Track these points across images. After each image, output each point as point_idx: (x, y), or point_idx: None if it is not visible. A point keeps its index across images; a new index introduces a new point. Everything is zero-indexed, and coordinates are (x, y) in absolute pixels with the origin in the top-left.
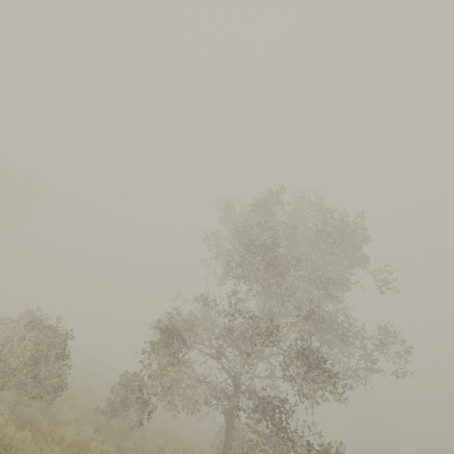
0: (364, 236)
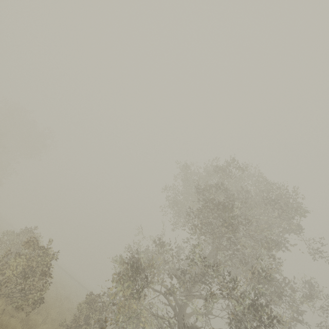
0: (298, 207)
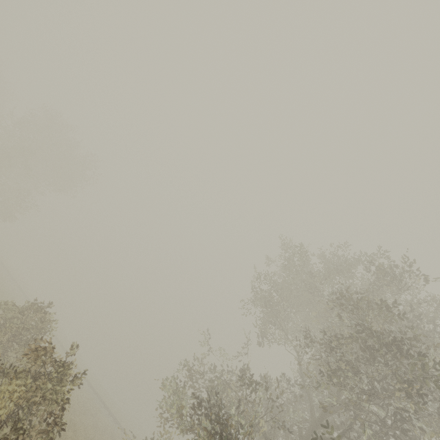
0: None
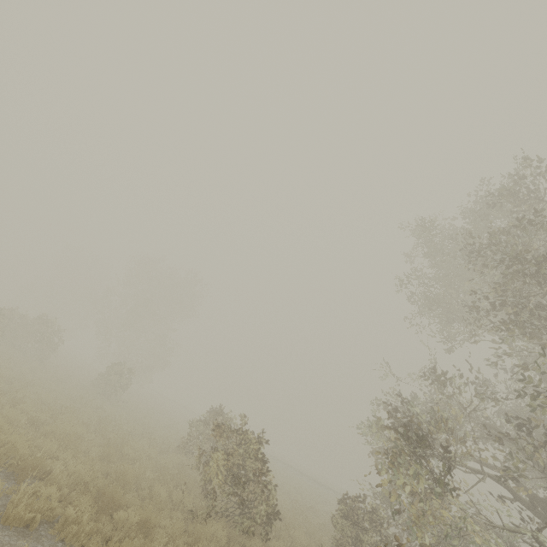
0: None
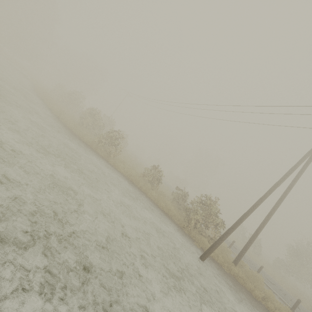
0: None
